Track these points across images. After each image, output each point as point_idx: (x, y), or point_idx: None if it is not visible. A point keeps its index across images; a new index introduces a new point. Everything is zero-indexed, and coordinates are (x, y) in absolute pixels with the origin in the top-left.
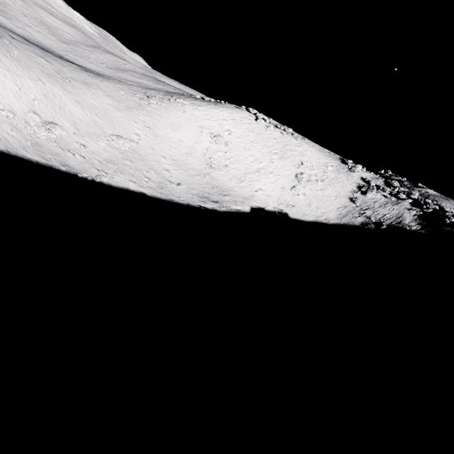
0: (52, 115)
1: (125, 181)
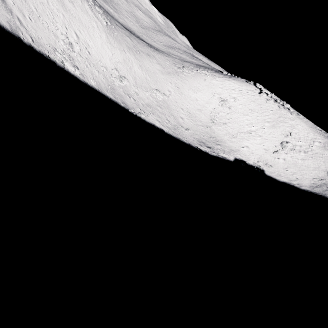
0: (124, 72)
1: (154, 119)
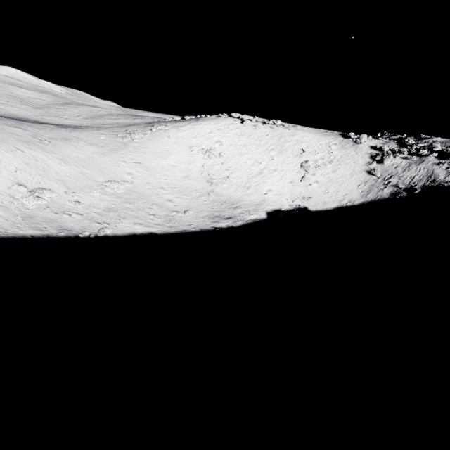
0: (38, 181)
1: (130, 226)
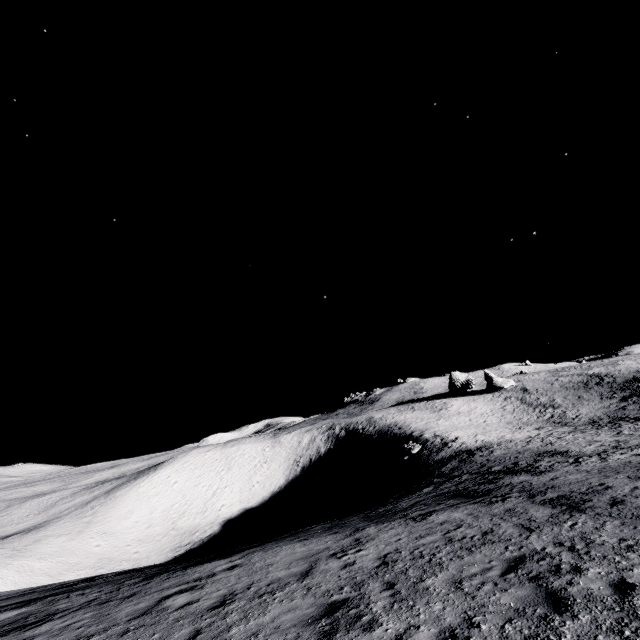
0: (30, 580)
1: None
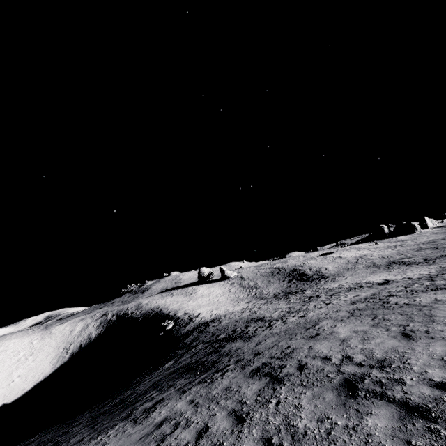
0: None
1: None
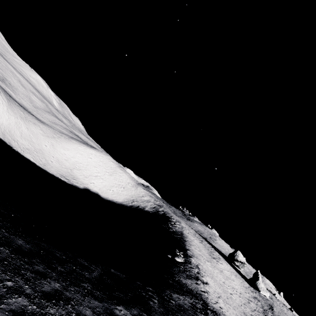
0: (14, 128)
1: (30, 157)
